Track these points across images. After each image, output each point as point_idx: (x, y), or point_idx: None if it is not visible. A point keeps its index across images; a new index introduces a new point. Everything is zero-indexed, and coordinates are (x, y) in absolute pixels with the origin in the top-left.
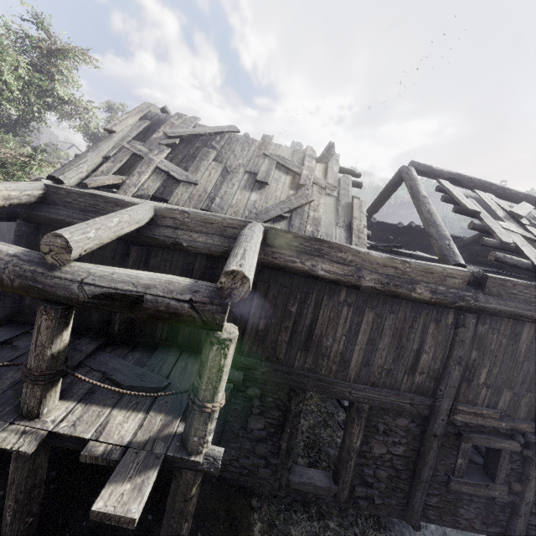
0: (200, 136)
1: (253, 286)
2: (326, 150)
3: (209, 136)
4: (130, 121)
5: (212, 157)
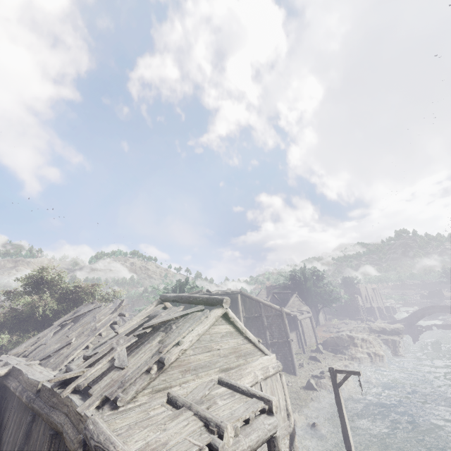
0: (81, 315)
1: (1, 397)
2: (118, 305)
3: (85, 314)
4: (66, 316)
5: (68, 327)
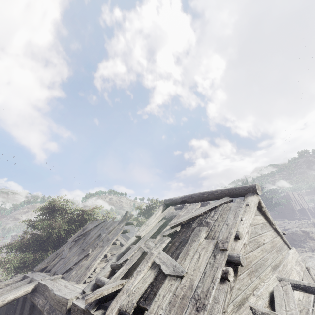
0: (90, 230)
1: None
2: (123, 216)
3: (93, 229)
4: (77, 233)
5: (81, 241)
